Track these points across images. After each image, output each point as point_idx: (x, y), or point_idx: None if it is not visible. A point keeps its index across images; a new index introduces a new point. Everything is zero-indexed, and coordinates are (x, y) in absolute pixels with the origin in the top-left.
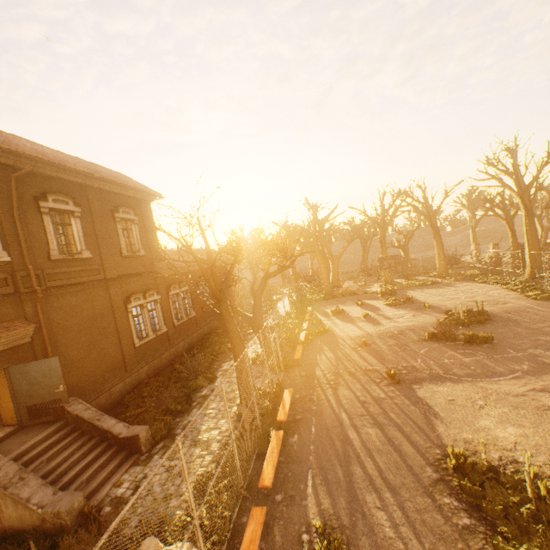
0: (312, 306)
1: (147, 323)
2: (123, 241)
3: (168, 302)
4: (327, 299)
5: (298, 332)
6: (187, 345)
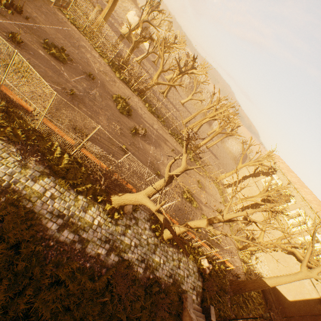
0: None
1: None
2: None
3: None
4: None
5: (52, 142)
6: None
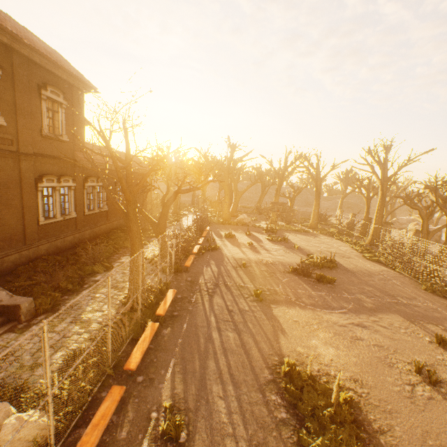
0: (211, 226)
1: (56, 205)
2: (46, 120)
3: (82, 191)
4: (224, 224)
5: (194, 244)
6: (94, 234)
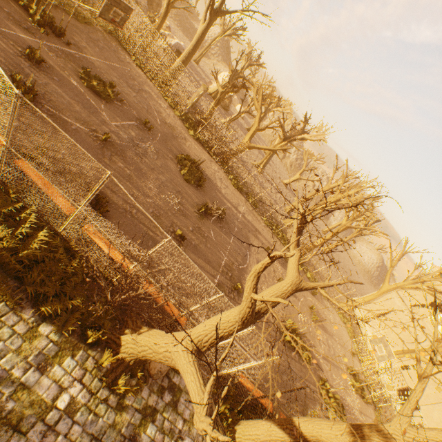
0: None
1: None
2: None
3: None
4: None
5: (28, 205)
6: None
